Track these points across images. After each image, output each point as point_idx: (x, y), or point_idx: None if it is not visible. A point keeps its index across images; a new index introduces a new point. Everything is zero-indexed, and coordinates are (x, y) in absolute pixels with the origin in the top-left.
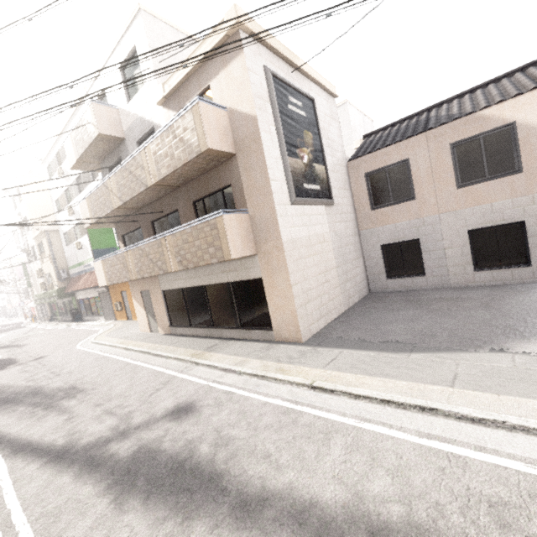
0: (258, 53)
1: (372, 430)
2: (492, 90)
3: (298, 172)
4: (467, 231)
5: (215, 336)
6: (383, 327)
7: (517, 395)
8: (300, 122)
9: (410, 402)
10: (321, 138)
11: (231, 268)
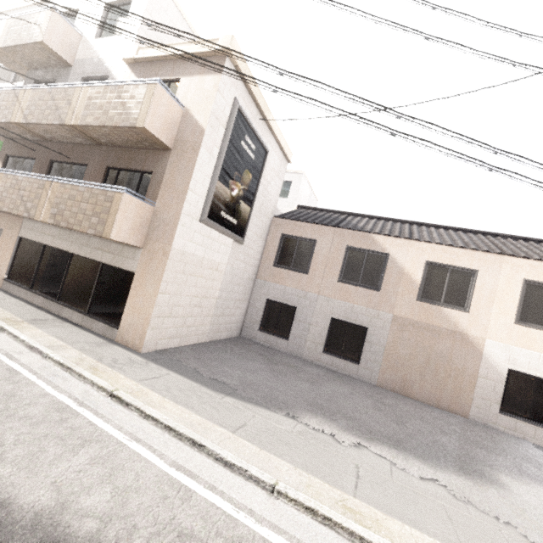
0: (236, 85)
1: (134, 450)
2: (389, 225)
3: (222, 198)
4: (331, 318)
5: (53, 312)
6: (224, 367)
7: (274, 453)
8: (247, 161)
9: (188, 434)
10: (259, 185)
11: (109, 249)
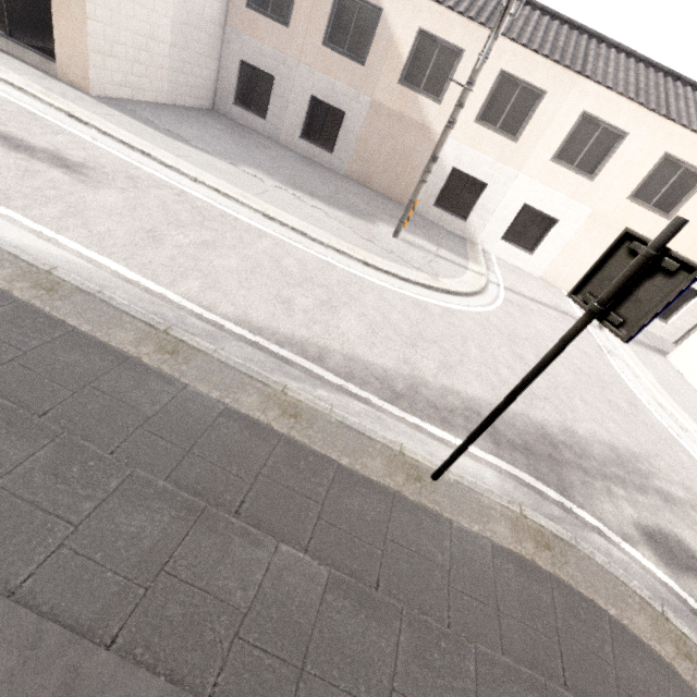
0: None
1: (98, 146)
2: None
3: None
4: (312, 96)
5: None
6: (181, 126)
7: (205, 171)
8: None
9: (138, 147)
10: None
11: None
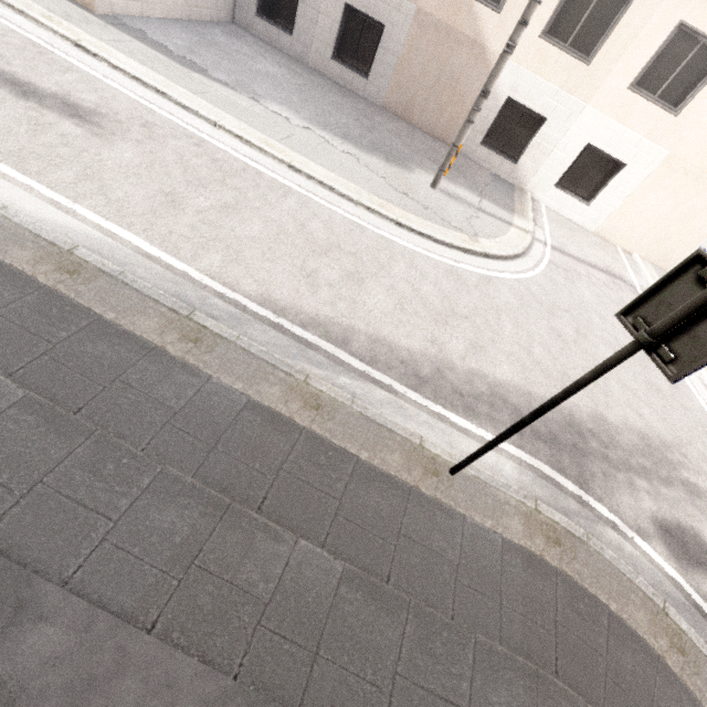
0: None
1: (109, 84)
2: None
3: None
4: (346, 4)
5: None
6: (198, 50)
7: (225, 112)
8: None
9: (152, 85)
10: None
11: None
